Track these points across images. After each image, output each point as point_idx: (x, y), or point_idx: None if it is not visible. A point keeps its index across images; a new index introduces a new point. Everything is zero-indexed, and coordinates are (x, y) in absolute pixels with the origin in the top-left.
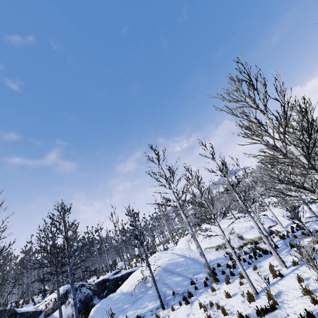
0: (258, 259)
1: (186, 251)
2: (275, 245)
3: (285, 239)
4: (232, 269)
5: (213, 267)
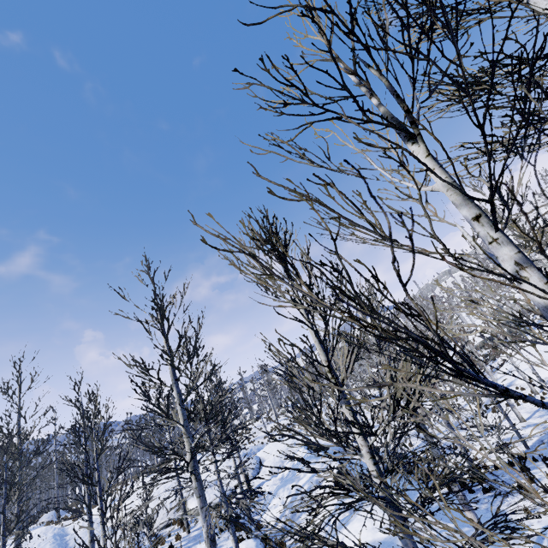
0: None
1: None
2: (171, 545)
3: None
4: None
5: None
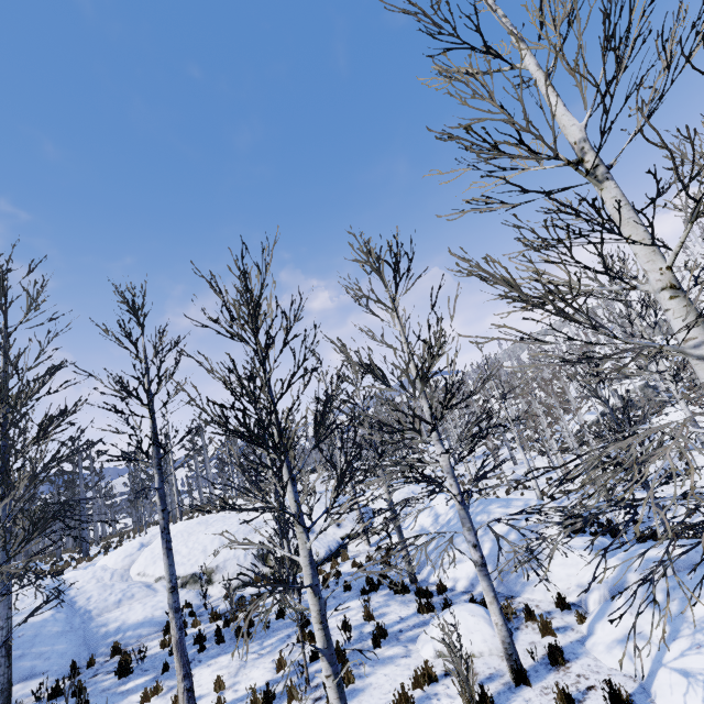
0: (208, 650)
1: (106, 579)
2: (280, 610)
3: (328, 587)
4: (118, 678)
5: (92, 658)
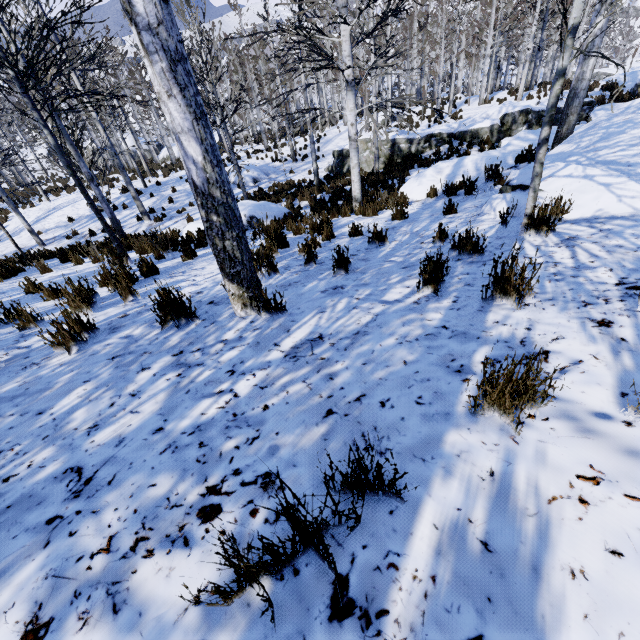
0: None
1: None
2: None
3: None
4: None
5: None
